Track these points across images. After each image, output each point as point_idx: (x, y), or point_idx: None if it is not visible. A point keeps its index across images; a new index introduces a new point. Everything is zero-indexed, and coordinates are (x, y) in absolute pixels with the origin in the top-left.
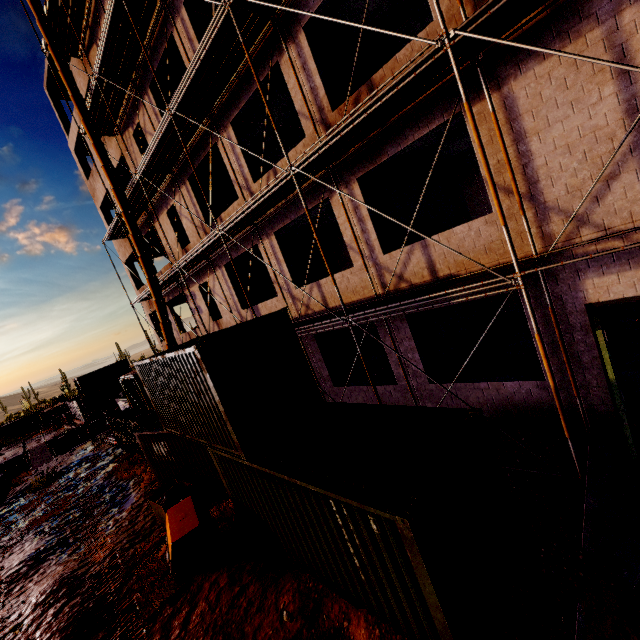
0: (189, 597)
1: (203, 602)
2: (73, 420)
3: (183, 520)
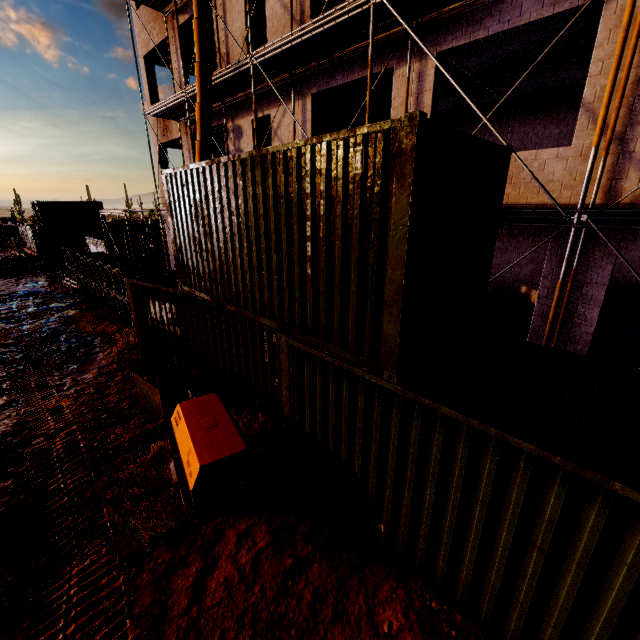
0: (200, 543)
1: (228, 563)
2: (23, 248)
3: (213, 430)
